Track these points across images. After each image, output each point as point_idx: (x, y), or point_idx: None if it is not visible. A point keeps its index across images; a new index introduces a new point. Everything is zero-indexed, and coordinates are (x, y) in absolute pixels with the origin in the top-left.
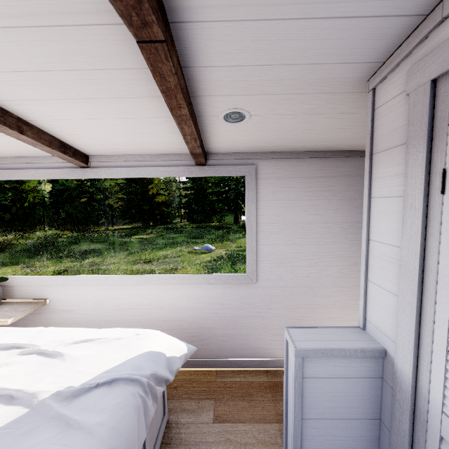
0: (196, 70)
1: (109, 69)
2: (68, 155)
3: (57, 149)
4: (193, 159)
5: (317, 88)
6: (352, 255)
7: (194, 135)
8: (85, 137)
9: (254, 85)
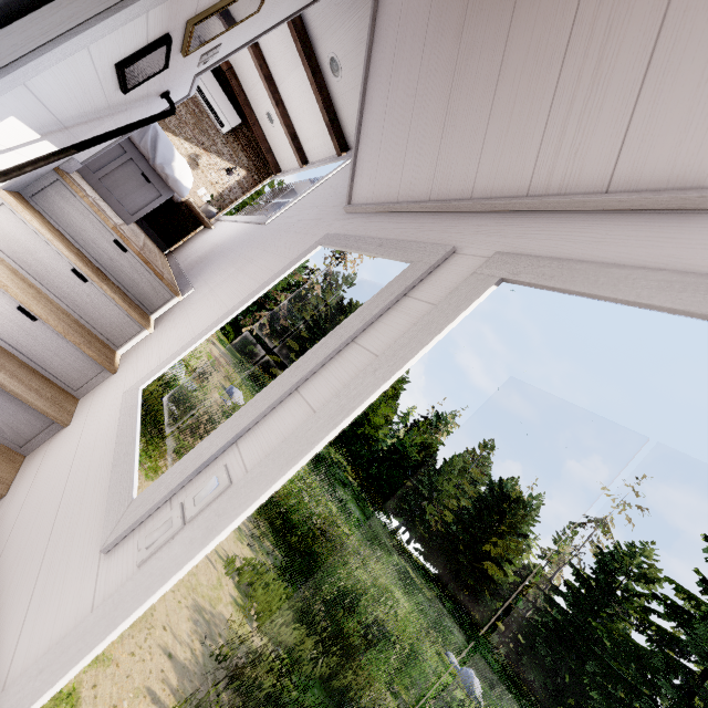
0: (305, 15)
1: (289, 32)
2: (294, 144)
3: (289, 133)
4: (332, 142)
5: (345, 3)
6: (338, 204)
7: (315, 84)
8: (302, 127)
9: (325, 18)
